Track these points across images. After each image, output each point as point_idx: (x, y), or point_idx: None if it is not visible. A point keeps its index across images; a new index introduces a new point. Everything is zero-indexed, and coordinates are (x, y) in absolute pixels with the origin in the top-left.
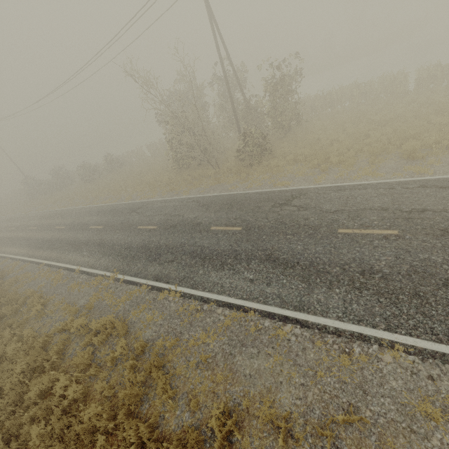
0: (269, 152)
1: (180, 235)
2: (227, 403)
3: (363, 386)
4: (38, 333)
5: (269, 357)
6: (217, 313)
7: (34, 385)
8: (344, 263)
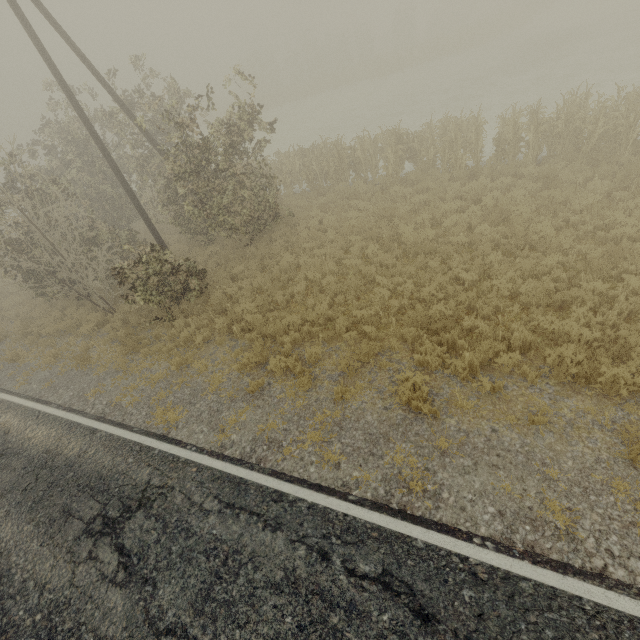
0: (195, 295)
1: None
2: None
3: None
4: None
5: None
6: None
7: None
8: None
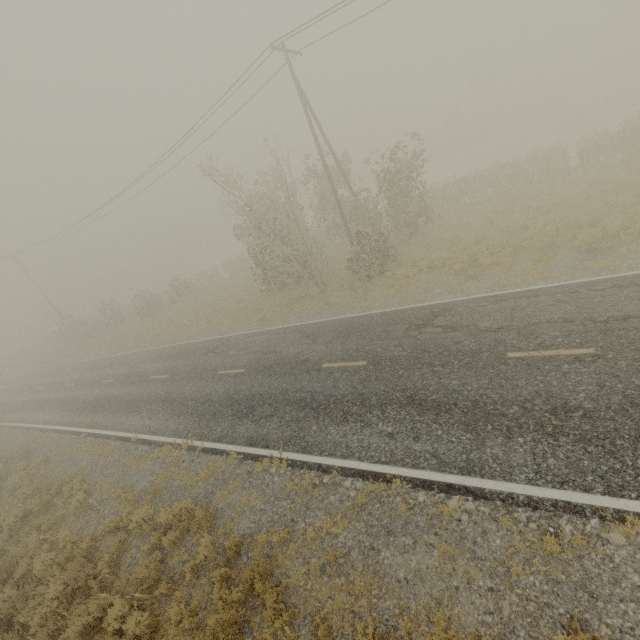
0: (392, 259)
1: (280, 378)
2: (376, 628)
3: (587, 586)
4: (79, 536)
5: (431, 549)
6: (344, 488)
7: (76, 617)
8: (523, 400)
